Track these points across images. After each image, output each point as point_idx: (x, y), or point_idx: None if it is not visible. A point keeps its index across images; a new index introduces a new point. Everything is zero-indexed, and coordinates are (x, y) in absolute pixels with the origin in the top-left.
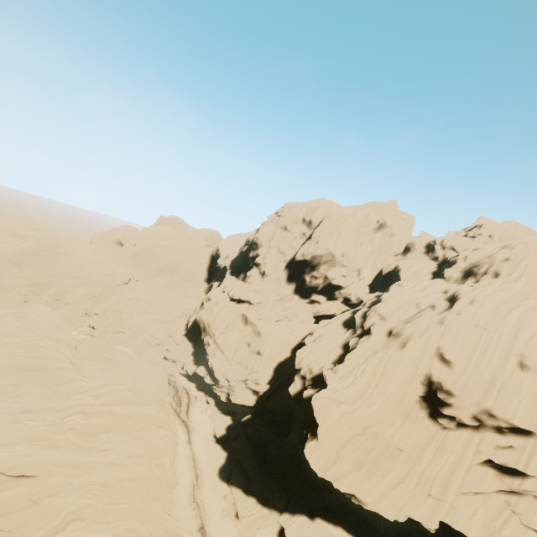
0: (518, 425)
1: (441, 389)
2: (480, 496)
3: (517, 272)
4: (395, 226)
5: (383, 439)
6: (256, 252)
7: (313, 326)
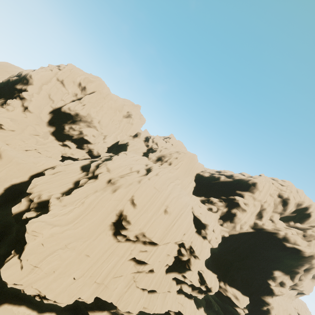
0: (154, 241)
1: (125, 220)
2: (122, 276)
3: (178, 165)
4: (136, 119)
5: (79, 249)
6: (25, 86)
7: (58, 163)
